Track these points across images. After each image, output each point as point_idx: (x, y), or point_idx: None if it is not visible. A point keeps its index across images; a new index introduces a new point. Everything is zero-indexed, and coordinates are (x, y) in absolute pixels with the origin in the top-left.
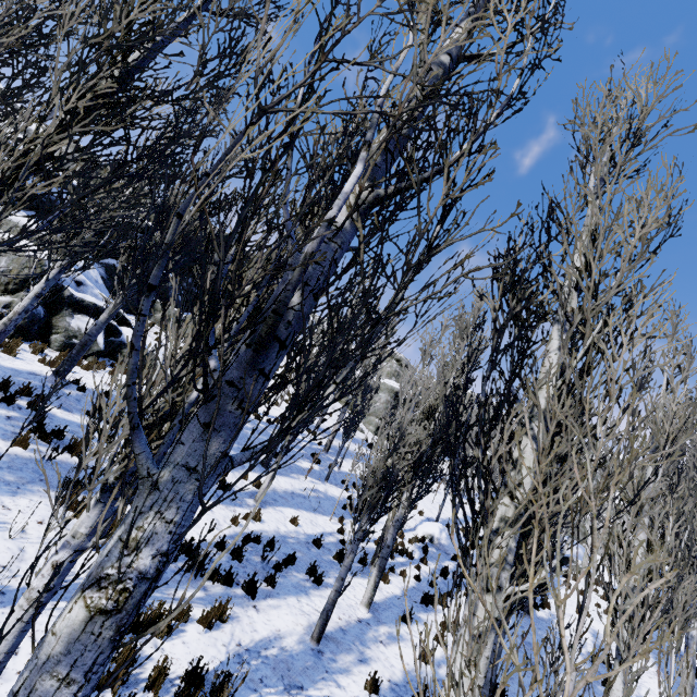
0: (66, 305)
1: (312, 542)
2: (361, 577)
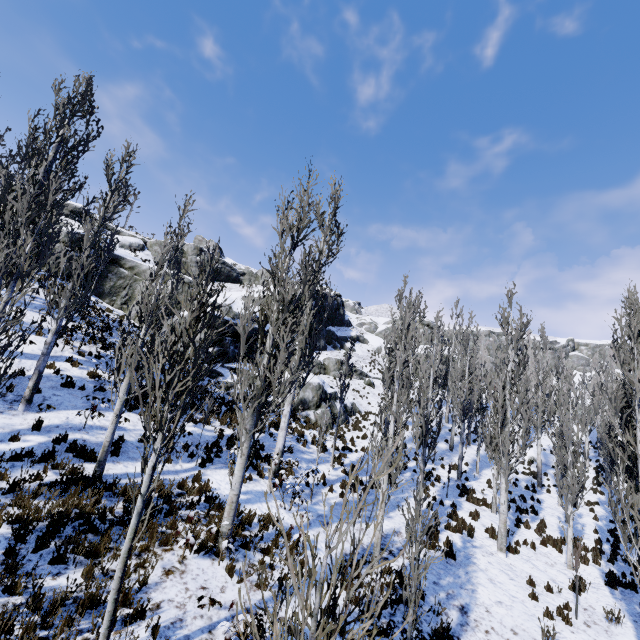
0: (329, 399)
1: (511, 485)
2: (541, 494)
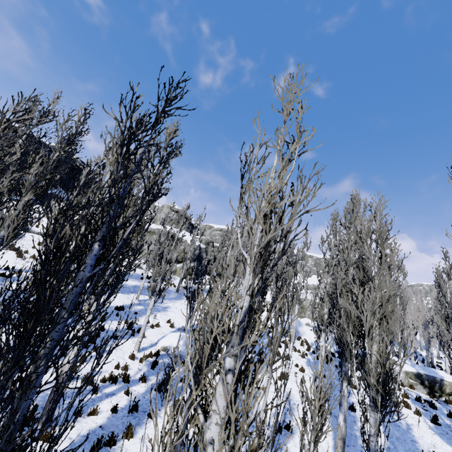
0: None
1: None
2: None
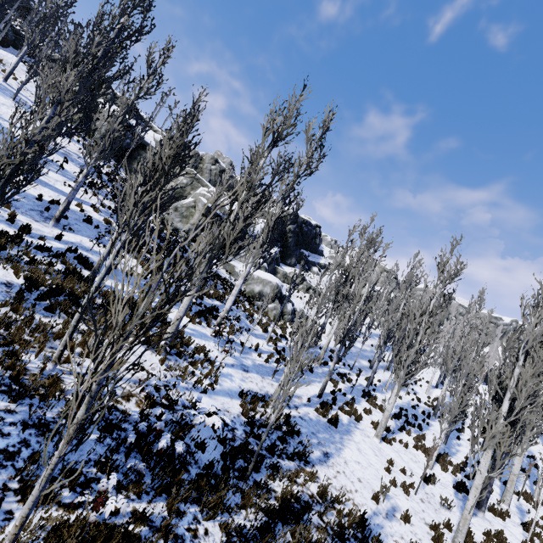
0: (283, 300)
1: (410, 407)
2: (433, 421)
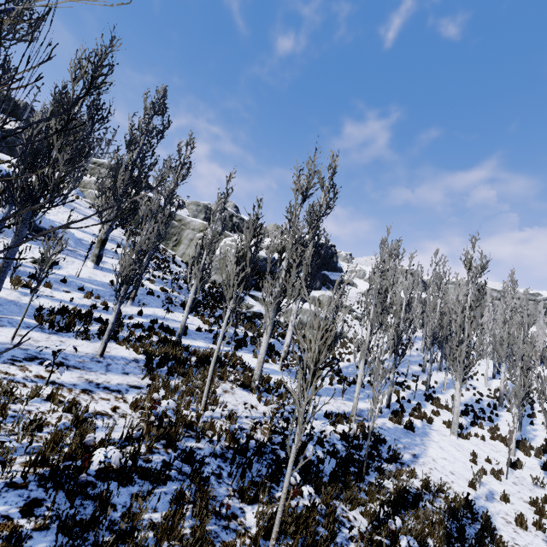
0: None
1: (474, 402)
2: (501, 412)
